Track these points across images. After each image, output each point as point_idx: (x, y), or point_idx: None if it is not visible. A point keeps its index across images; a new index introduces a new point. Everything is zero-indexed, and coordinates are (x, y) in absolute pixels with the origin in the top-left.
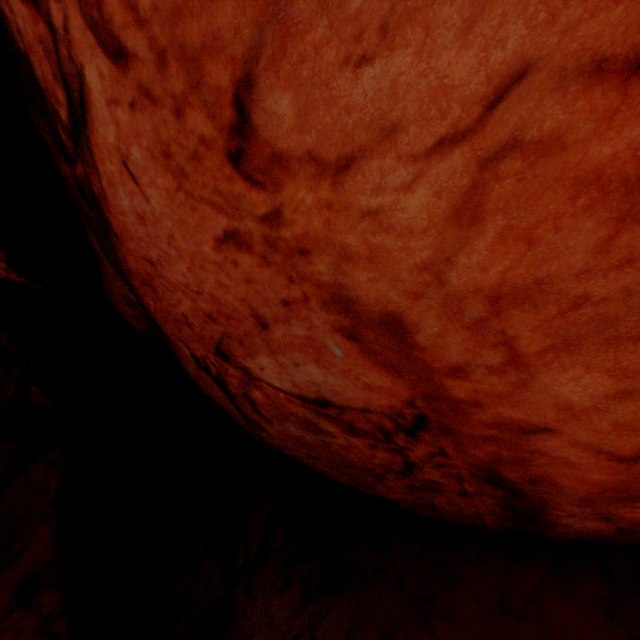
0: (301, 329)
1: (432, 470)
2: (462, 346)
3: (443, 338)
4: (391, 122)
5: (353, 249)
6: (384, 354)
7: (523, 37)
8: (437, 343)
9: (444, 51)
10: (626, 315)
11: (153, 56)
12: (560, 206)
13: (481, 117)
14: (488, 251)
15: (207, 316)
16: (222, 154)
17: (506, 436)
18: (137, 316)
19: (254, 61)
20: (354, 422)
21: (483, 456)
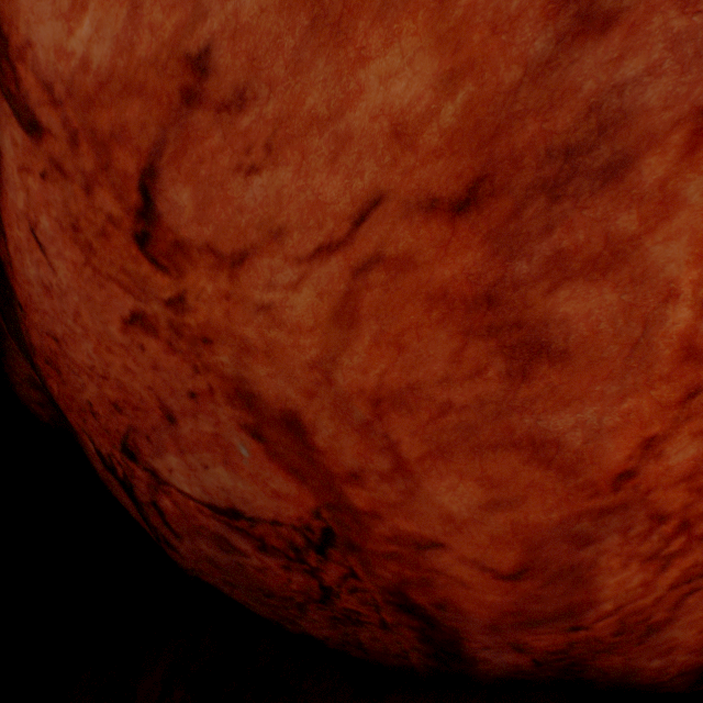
0: (209, 425)
1: (349, 596)
2: (355, 450)
3: (338, 440)
4: (278, 226)
5: (252, 342)
6: (288, 456)
7: (376, 172)
8: (334, 445)
9: (317, 173)
10: (483, 423)
11: (66, 134)
12: (419, 317)
13: (350, 232)
14: (367, 353)
15: (113, 405)
16: (129, 234)
17: (406, 552)
18: (43, 401)
19: (158, 155)
20: (266, 537)
21: (391, 577)
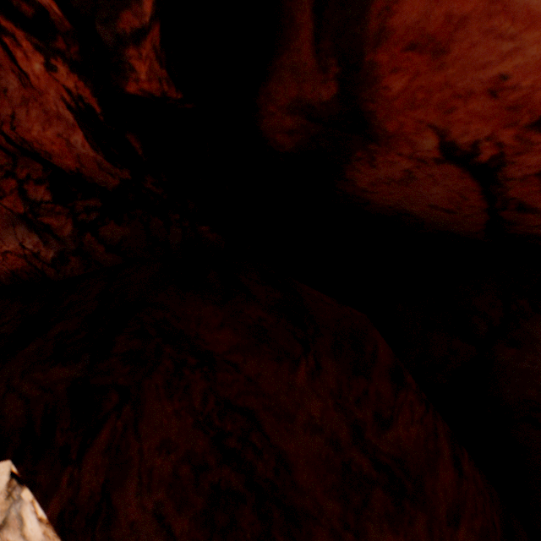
0: None
1: None
2: None
3: None
4: None
5: None
6: None
7: None
8: None
9: None
10: None
11: None
12: None
13: None
14: None
15: None
16: None
17: None
18: (294, 128)
19: None
20: None
21: None
